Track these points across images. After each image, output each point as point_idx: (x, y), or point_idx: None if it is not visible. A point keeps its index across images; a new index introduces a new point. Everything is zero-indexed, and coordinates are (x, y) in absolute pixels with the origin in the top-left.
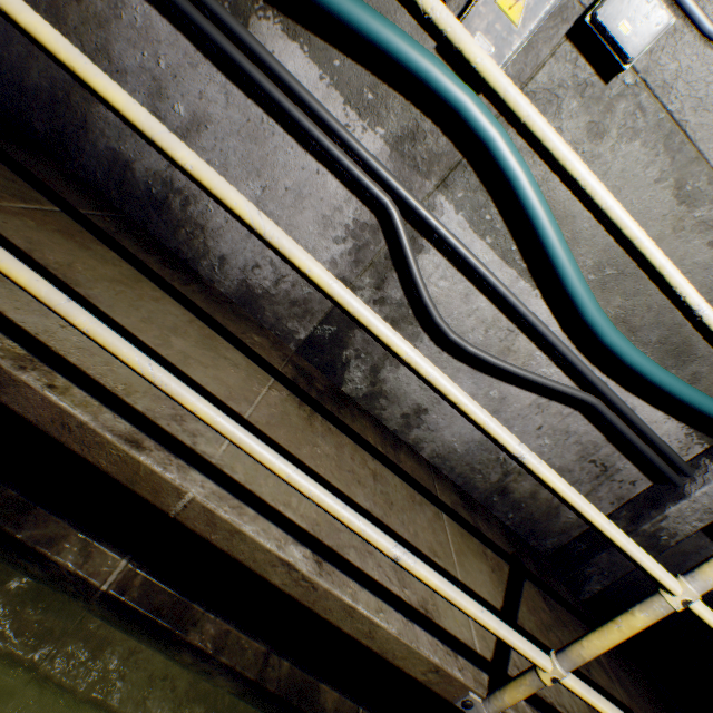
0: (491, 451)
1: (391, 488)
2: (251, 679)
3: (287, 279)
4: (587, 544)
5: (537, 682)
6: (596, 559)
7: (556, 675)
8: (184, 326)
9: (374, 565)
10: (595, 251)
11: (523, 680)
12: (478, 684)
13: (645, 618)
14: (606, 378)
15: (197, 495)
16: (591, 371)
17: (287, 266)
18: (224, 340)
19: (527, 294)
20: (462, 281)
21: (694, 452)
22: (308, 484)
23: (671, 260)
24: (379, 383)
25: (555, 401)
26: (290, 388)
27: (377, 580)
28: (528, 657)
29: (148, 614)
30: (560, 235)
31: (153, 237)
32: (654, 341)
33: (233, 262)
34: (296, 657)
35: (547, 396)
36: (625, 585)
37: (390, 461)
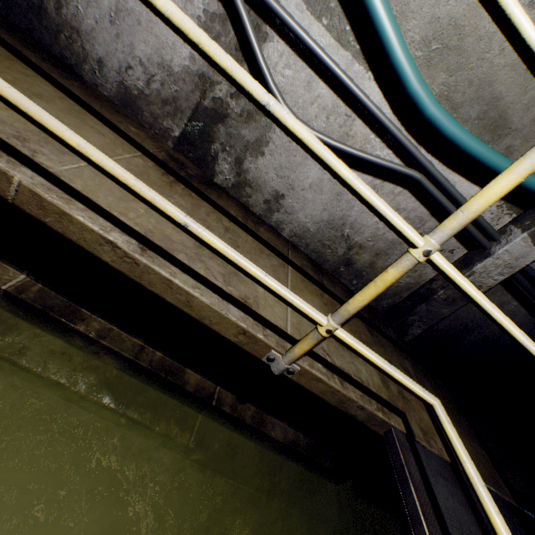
0: (337, 230)
1: (241, 240)
2: (128, 357)
3: (157, 78)
4: (412, 300)
5: (317, 335)
6: (417, 310)
7: (329, 328)
8: (52, 98)
9: (203, 267)
10: (422, 24)
11: (308, 336)
12: (280, 346)
13: (395, 272)
14: (431, 157)
15: (23, 180)
16: (416, 148)
17: (155, 66)
18: (95, 119)
19: (361, 78)
20: (304, 68)
21: (503, 222)
22: (99, 155)
23: (492, 27)
24: (243, 174)
25: (388, 182)
26: (157, 163)
27: (201, 275)
28: (307, 314)
29: (42, 308)
30: (386, 3)
31: (38, 44)
32: (474, 117)
33: (109, 65)
34: (166, 350)
35: (381, 177)
36: (443, 334)
37: (247, 228)
